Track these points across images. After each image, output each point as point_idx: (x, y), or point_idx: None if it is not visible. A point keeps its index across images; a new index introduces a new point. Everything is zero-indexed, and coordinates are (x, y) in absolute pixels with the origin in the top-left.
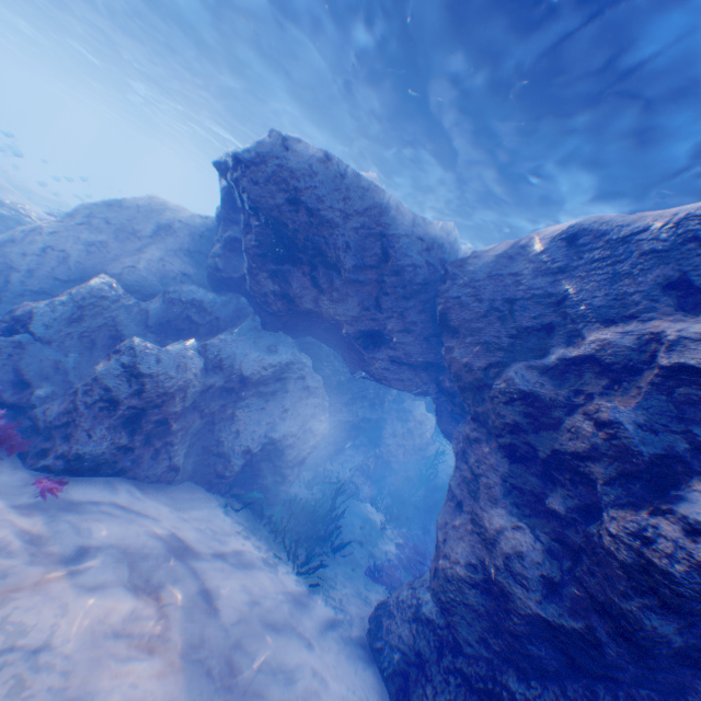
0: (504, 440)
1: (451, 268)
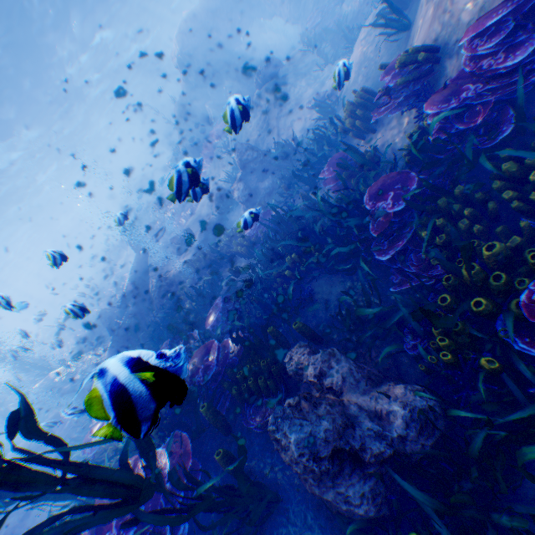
0: None
1: None
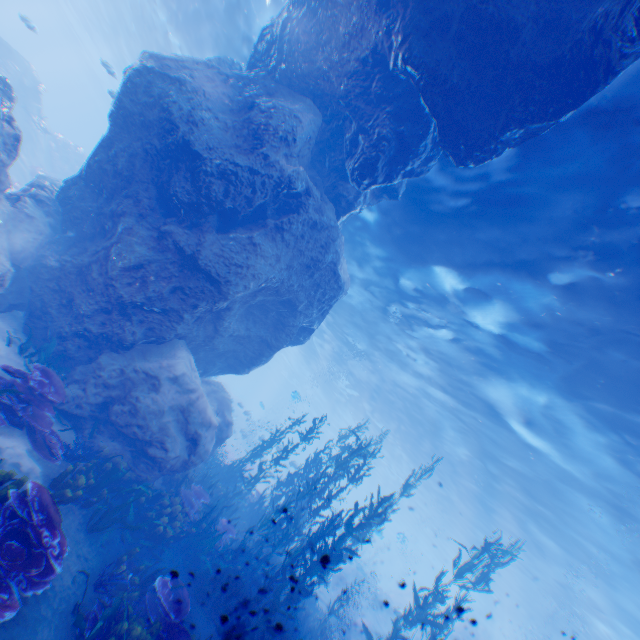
0: None
1: None
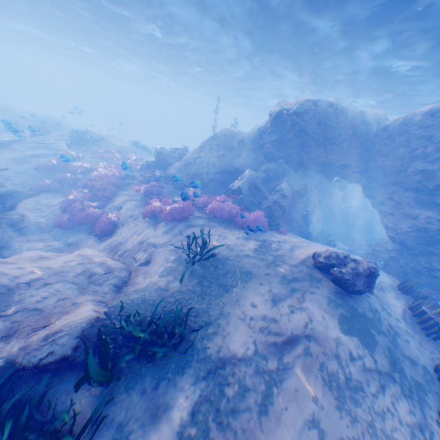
0: (413, 188)
1: (378, 132)
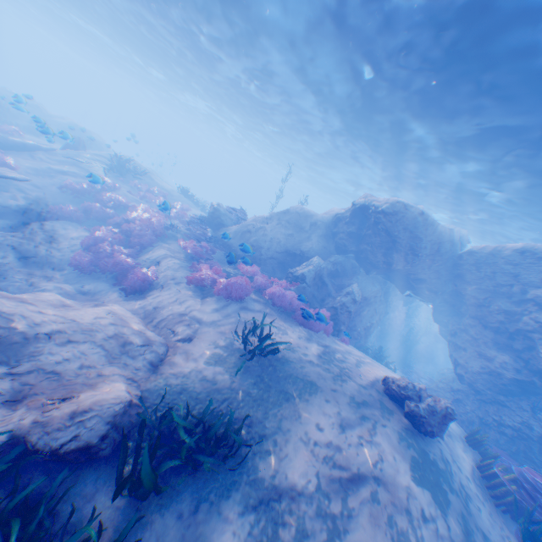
0: (492, 325)
1: (464, 256)
